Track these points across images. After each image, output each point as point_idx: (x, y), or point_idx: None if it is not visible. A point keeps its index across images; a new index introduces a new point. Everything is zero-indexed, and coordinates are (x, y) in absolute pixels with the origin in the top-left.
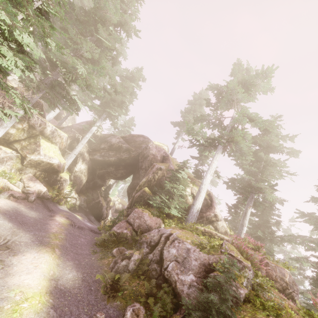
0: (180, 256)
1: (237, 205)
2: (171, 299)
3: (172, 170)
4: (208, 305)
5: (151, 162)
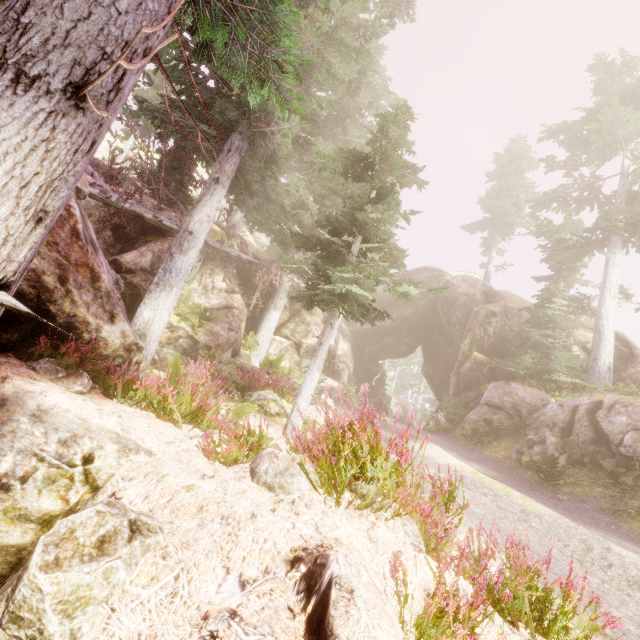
0: (639, 422)
1: None
2: None
3: (527, 308)
4: None
5: (467, 308)
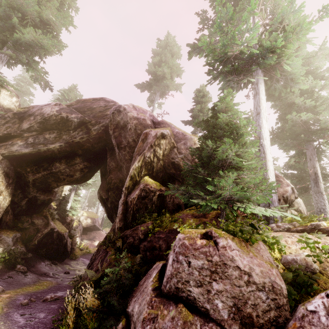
0: None
1: None
2: None
3: (204, 121)
4: None
5: (137, 132)
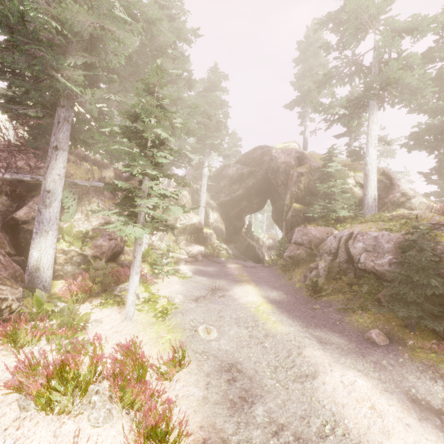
0: (369, 246)
1: (440, 167)
2: (375, 281)
3: (317, 168)
4: (409, 261)
5: (286, 173)
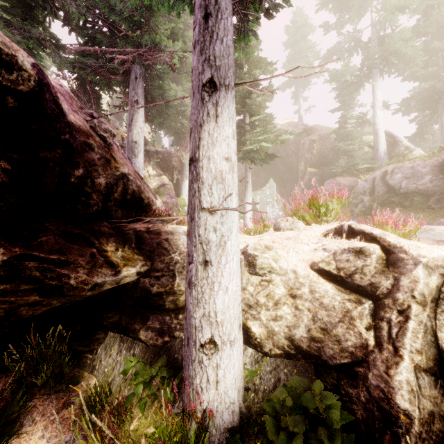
0: (408, 174)
1: (421, 131)
2: (421, 196)
3: (334, 131)
4: None
5: (297, 143)
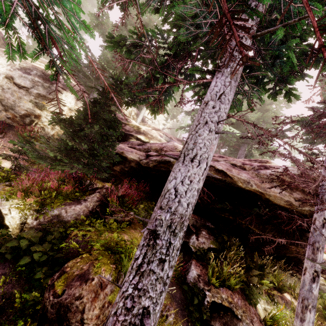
0: None
1: None
2: None
3: None
4: None
5: None
